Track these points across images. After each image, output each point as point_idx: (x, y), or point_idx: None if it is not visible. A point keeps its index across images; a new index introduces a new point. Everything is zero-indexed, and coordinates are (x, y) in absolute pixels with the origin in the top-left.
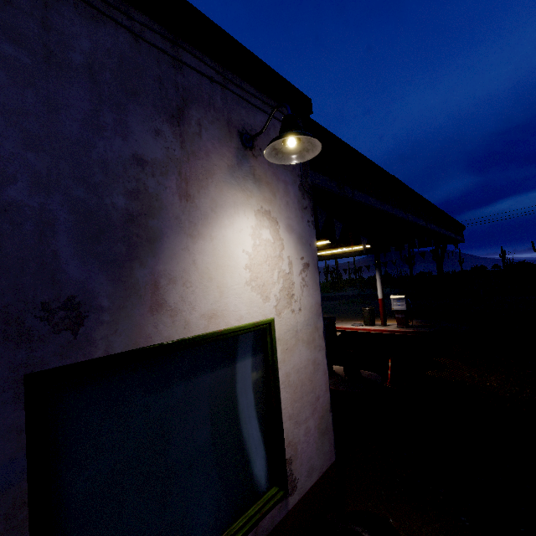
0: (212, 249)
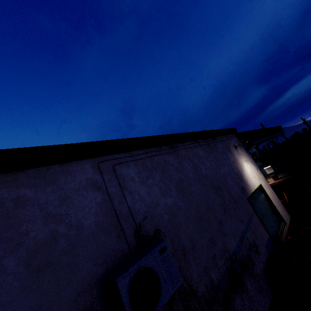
0: (246, 172)
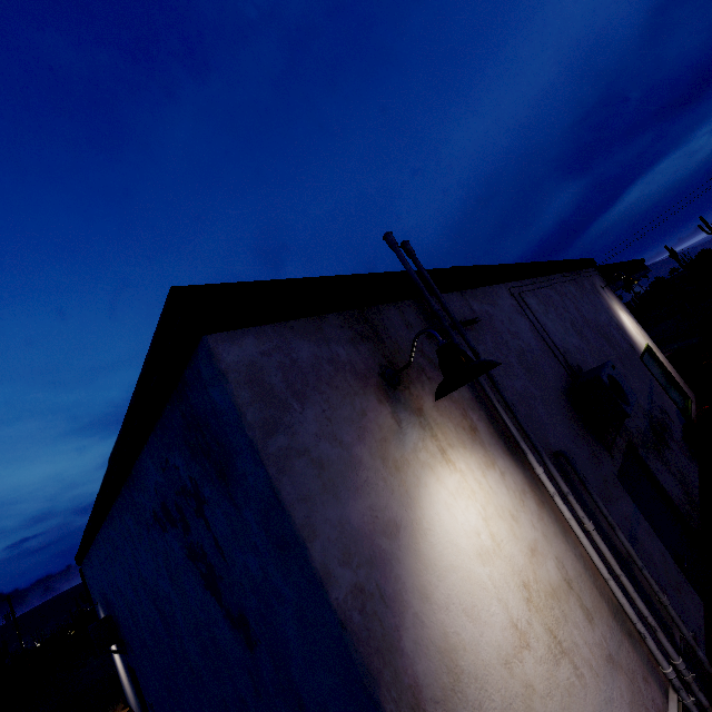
0: (626, 325)
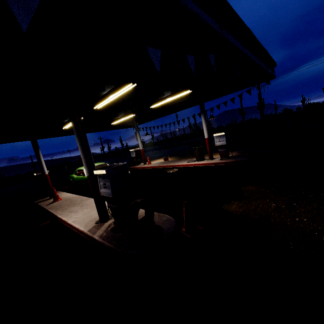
0: None
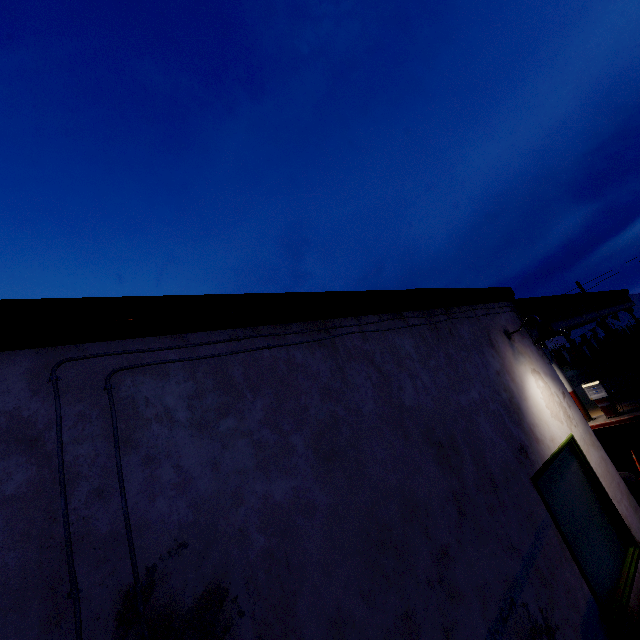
0: (532, 403)
